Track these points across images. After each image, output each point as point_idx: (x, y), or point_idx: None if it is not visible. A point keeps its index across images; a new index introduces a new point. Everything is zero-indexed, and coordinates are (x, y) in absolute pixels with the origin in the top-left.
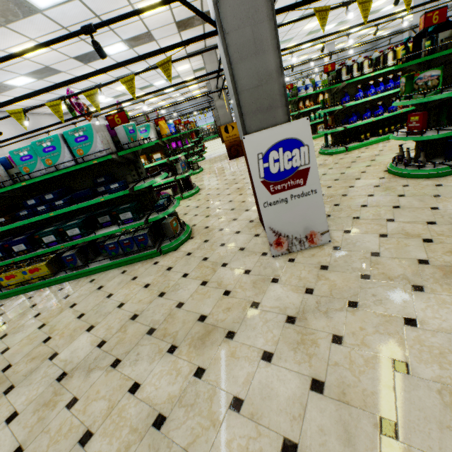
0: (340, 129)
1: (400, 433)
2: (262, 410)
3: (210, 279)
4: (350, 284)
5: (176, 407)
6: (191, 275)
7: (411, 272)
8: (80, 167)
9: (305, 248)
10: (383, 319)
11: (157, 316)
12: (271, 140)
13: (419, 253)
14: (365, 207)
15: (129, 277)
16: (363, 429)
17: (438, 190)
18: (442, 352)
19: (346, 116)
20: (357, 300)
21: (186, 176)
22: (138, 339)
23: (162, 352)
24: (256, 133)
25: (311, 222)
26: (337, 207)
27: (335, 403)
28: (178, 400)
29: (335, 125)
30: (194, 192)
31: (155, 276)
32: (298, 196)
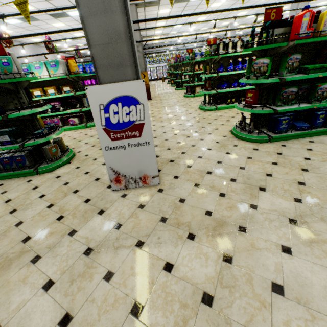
0: (213, 92)
1: None
2: None
3: (57, 203)
4: (149, 224)
5: None
6: (47, 196)
7: (195, 221)
8: None
9: (139, 187)
10: (151, 261)
11: None
12: (111, 95)
13: (210, 205)
14: (200, 159)
15: (0, 191)
16: None
17: (253, 153)
18: (173, 299)
19: (220, 82)
20: (145, 240)
21: None
22: None
23: None
24: (97, 86)
25: (144, 167)
26: (183, 155)
27: None
28: None
29: (212, 88)
30: None
31: (20, 193)
32: (134, 145)
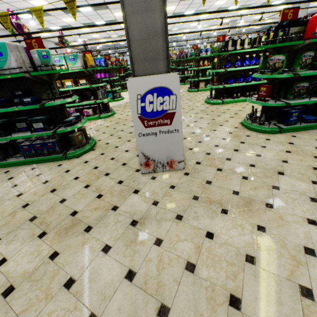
0: (221, 87)
1: (169, 316)
2: (85, 290)
3: (92, 184)
4: (184, 202)
5: (25, 281)
6: (81, 178)
7: (225, 199)
8: (2, 79)
9: (166, 171)
10: (193, 231)
11: (43, 207)
12: (149, 86)
13: (236, 186)
14: (217, 147)
15: (35, 173)
16: (147, 311)
17: (266, 143)
18: (220, 259)
19: (227, 78)
20: (183, 214)
21: (105, 102)
22: (20, 223)
23: (34, 236)
24: (137, 78)
25: (172, 153)
26: (200, 143)
27: (136, 290)
28: (29, 276)
29: (218, 83)
30: (109, 115)
31: (55, 175)
32: (165, 132)
